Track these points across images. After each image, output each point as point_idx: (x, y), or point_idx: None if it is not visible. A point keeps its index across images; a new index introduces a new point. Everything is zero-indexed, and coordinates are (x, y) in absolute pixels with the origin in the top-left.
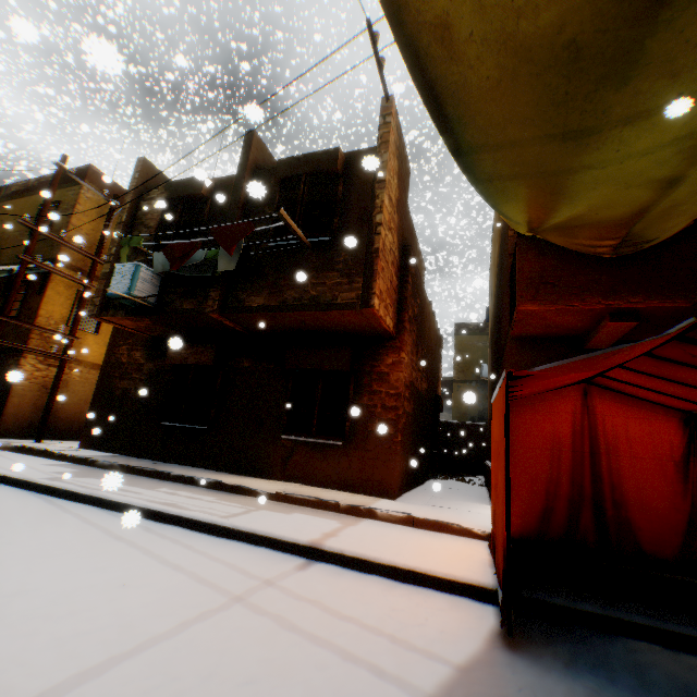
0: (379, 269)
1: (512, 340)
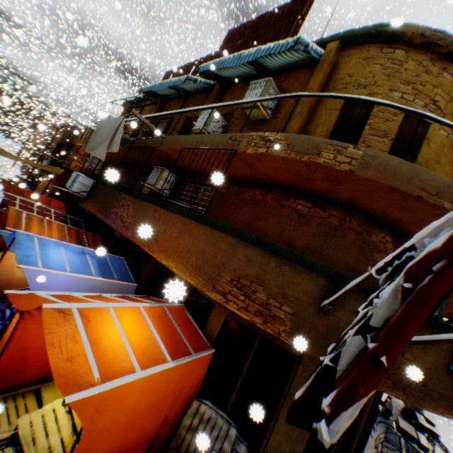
0: None
1: None
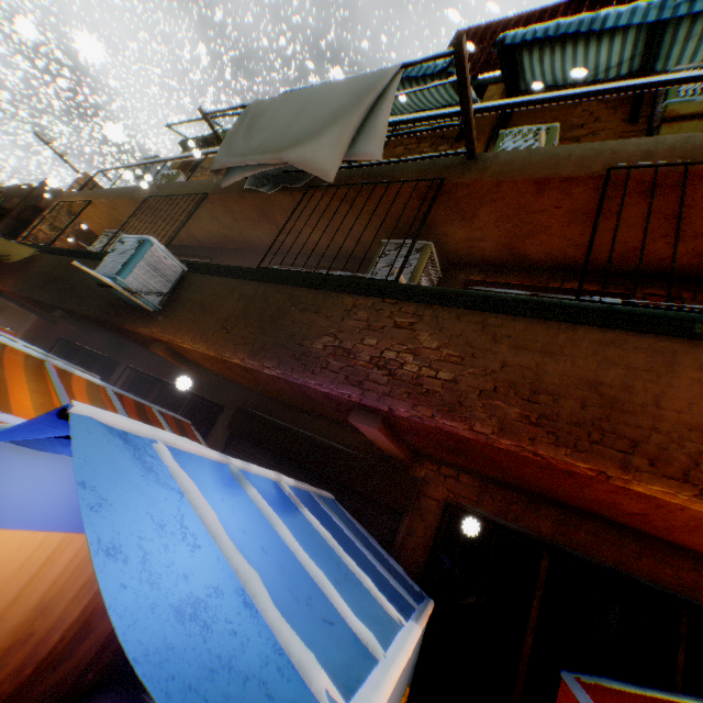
0: None
1: None
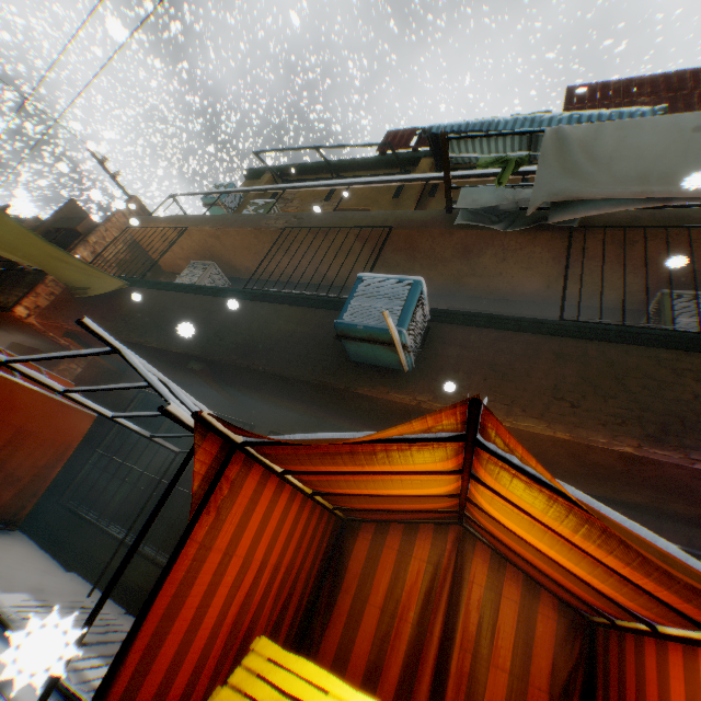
0: (43, 291)
1: (94, 358)
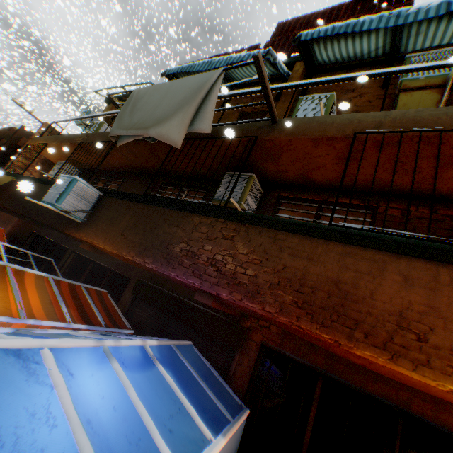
0: None
1: None
